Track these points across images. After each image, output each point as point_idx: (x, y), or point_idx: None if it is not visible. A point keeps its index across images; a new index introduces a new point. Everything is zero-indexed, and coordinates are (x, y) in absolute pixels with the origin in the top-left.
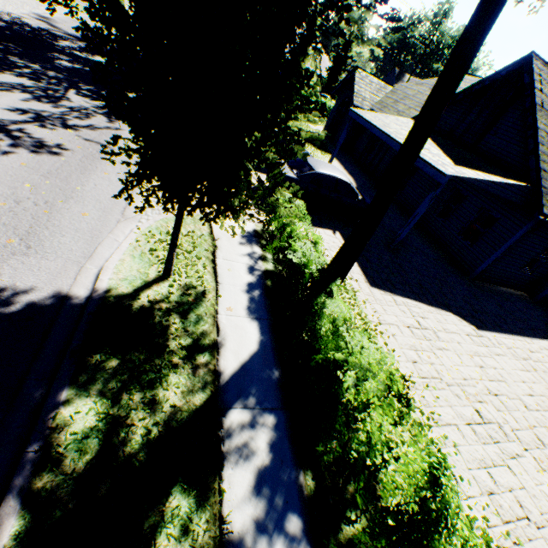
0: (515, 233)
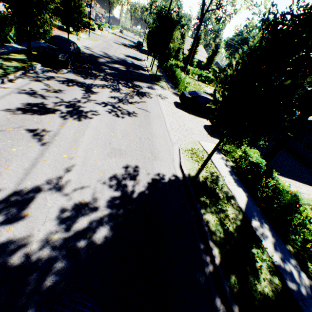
0: None
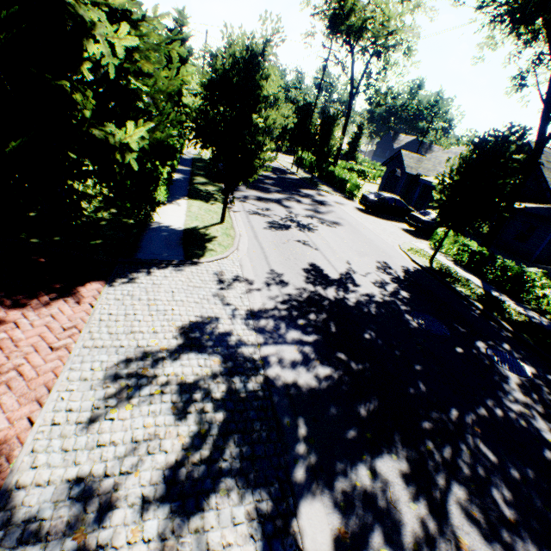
0: (550, 232)
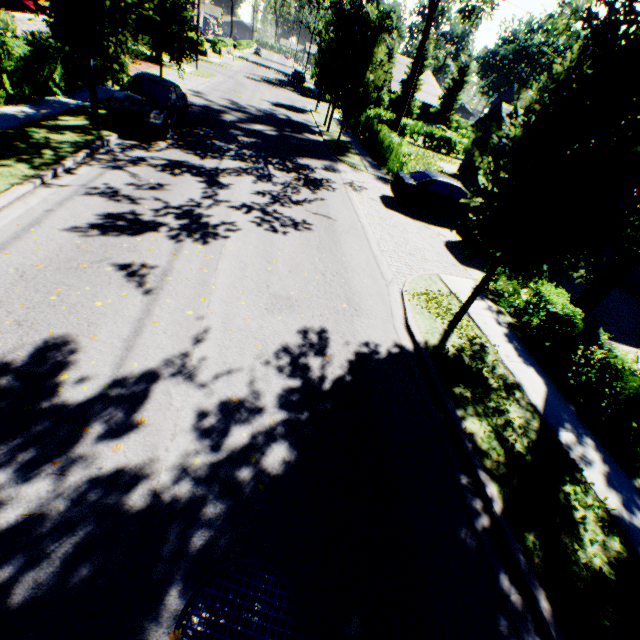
0: None
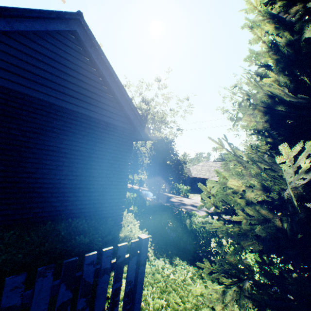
0: None
